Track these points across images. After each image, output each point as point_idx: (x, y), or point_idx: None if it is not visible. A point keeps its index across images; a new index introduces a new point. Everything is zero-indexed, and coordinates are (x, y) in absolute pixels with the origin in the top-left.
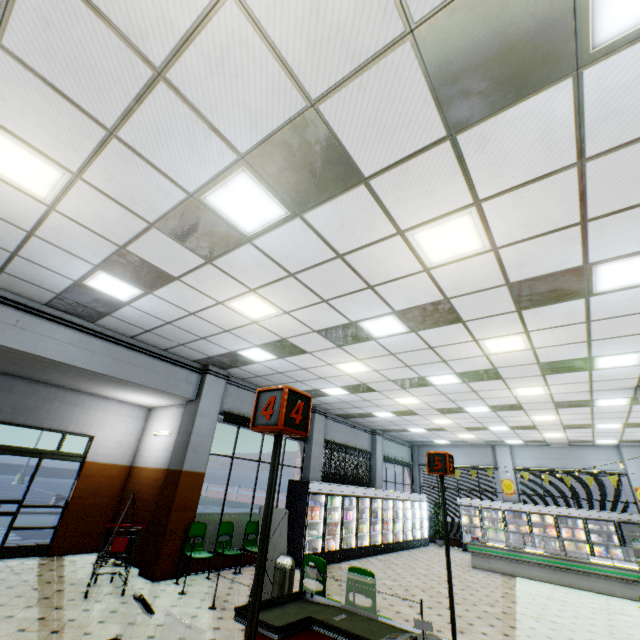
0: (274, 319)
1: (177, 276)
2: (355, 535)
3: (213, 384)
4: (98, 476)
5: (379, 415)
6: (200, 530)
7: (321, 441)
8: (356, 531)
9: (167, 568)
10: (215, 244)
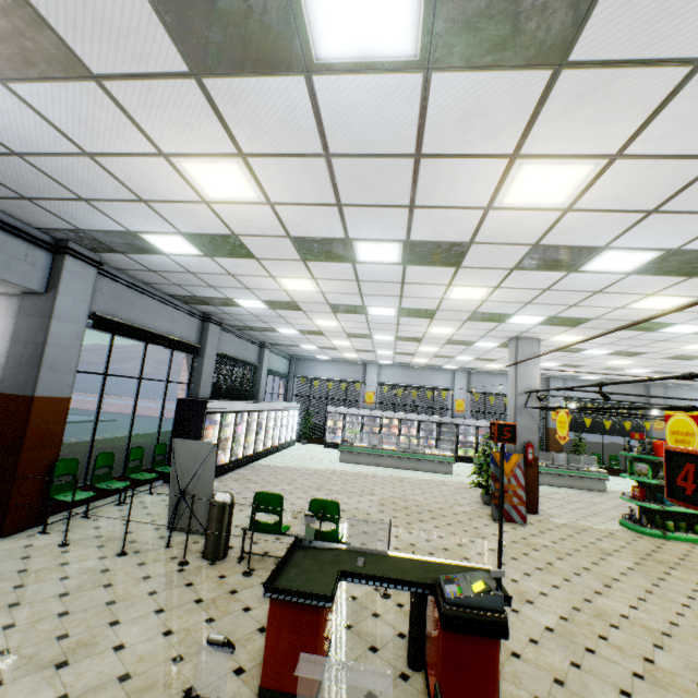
0: (242, 206)
1: (98, 73)
2: (243, 447)
3: (77, 272)
4: None
5: (282, 331)
6: (69, 468)
7: (214, 355)
8: (244, 443)
9: (23, 518)
10: (236, 46)
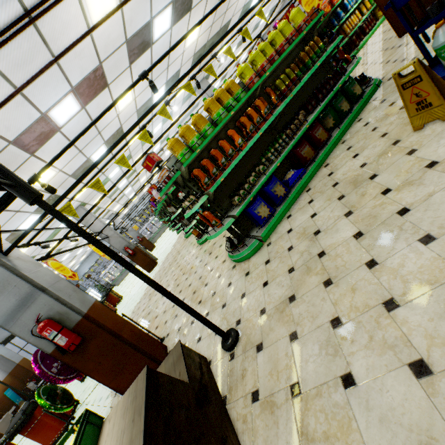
0: None
1: None
2: None
3: None
4: None
5: None
6: None
7: None
8: None
9: None
10: None
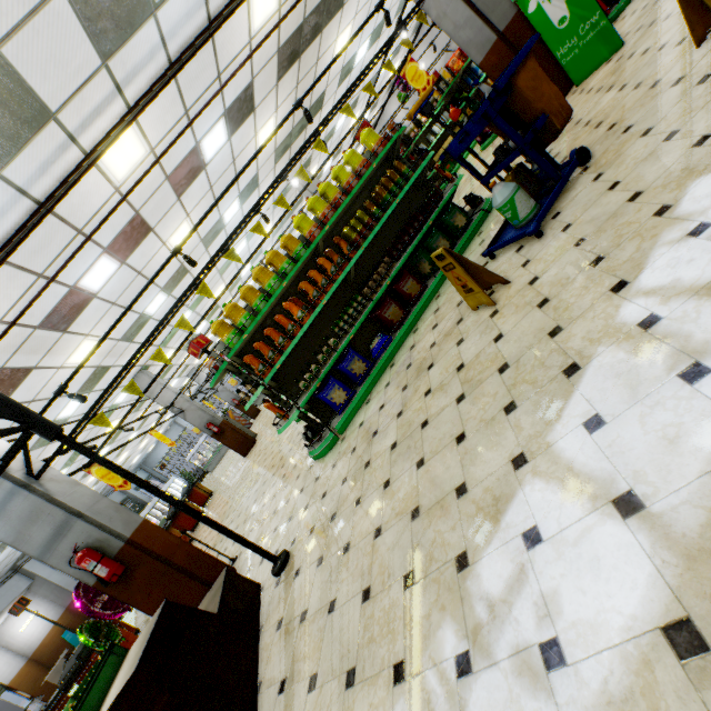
0: None
1: None
2: None
3: (32, 566)
4: (24, 679)
5: None
6: None
7: None
8: None
9: None
10: None
